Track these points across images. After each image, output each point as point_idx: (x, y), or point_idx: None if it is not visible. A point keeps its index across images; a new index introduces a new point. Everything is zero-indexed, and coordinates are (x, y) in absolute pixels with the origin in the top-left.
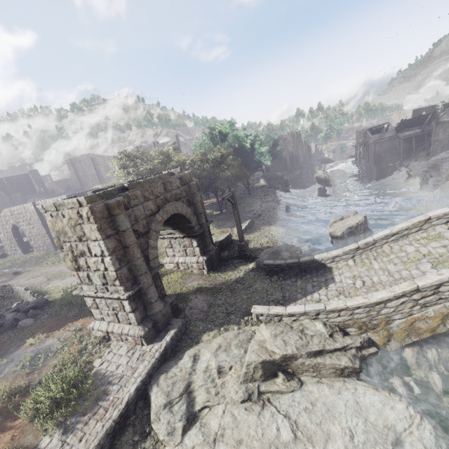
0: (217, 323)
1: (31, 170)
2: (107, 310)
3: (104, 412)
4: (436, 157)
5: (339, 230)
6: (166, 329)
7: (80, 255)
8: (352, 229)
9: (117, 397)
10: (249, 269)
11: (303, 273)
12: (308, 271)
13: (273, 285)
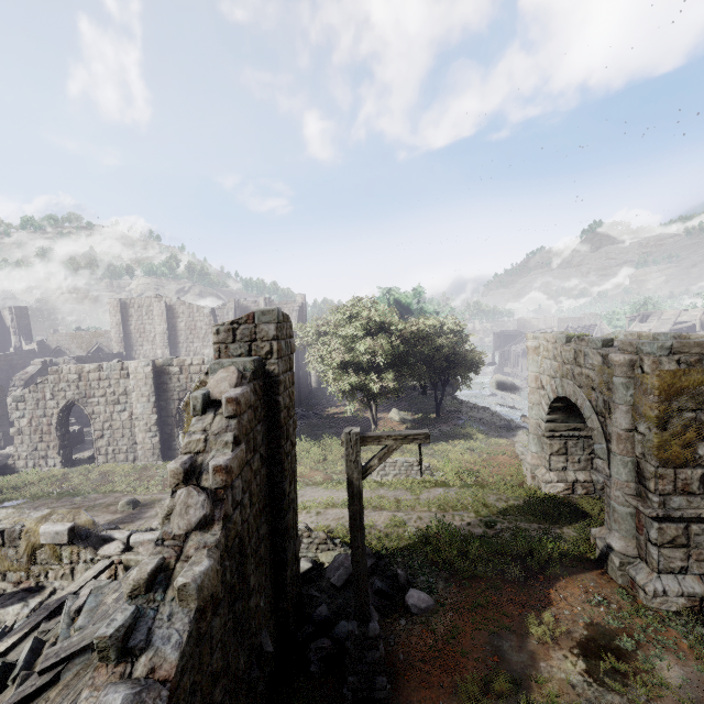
0: None
1: (16, 307)
2: None
3: None
4: None
5: None
6: None
7: None
8: None
9: None
10: None
11: None
12: None
13: None
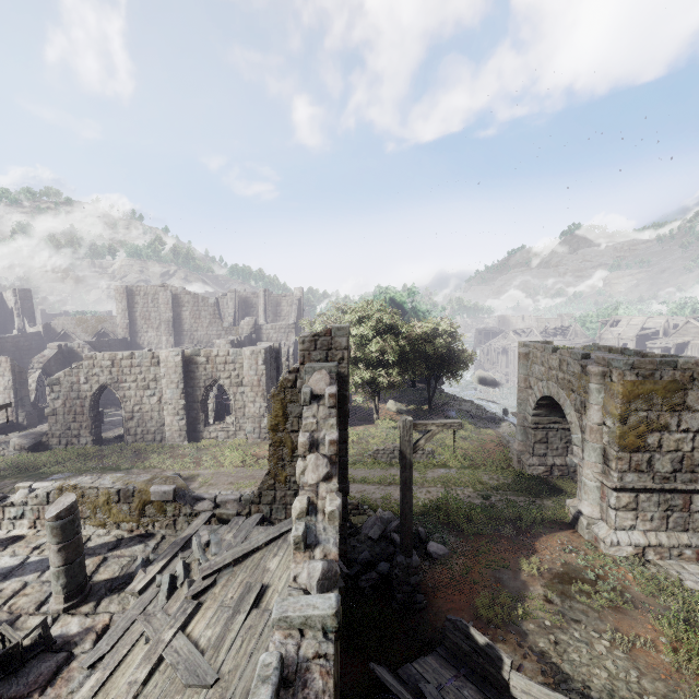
0: None
1: (20, 289)
2: (654, 511)
3: None
4: None
5: None
6: None
7: (655, 429)
8: None
9: None
10: None
11: None
12: None
13: None
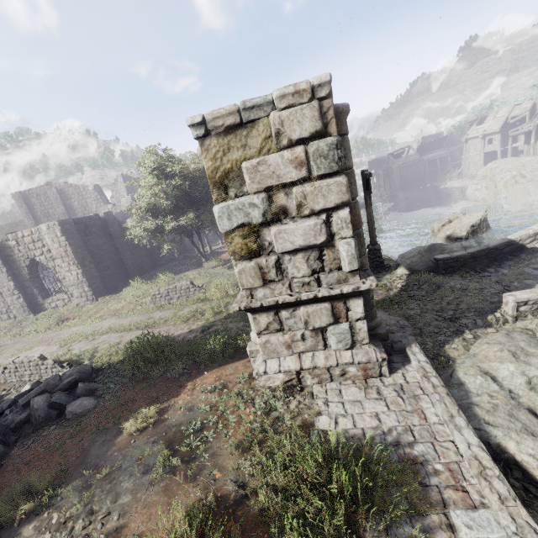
0: (447, 332)
1: None
2: (304, 329)
3: (462, 493)
4: (484, 168)
5: (460, 230)
6: (395, 349)
7: (271, 220)
8: (474, 228)
9: (451, 461)
10: (401, 276)
11: (496, 263)
12: (501, 259)
13: (470, 280)
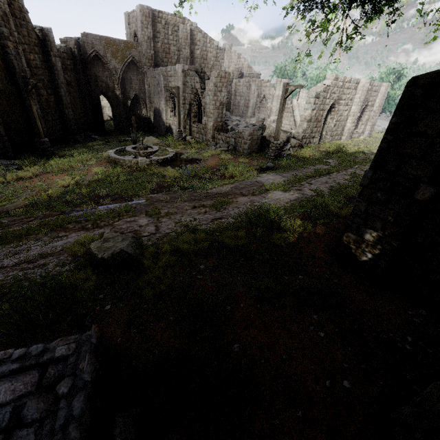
0: None
1: None
2: None
3: None
4: None
5: None
6: None
7: None
8: None
9: None
10: None
11: None
12: None
13: None
